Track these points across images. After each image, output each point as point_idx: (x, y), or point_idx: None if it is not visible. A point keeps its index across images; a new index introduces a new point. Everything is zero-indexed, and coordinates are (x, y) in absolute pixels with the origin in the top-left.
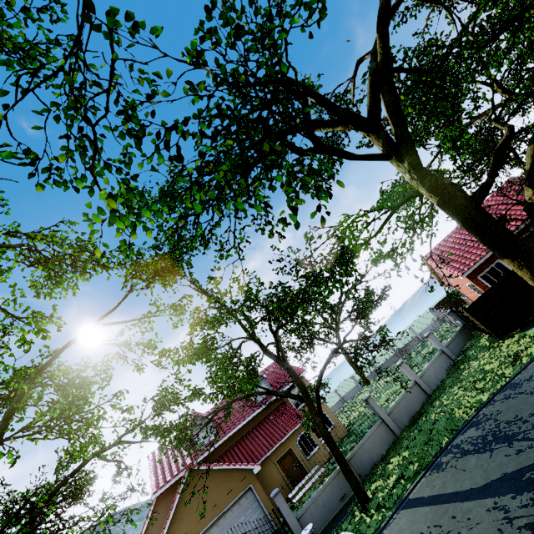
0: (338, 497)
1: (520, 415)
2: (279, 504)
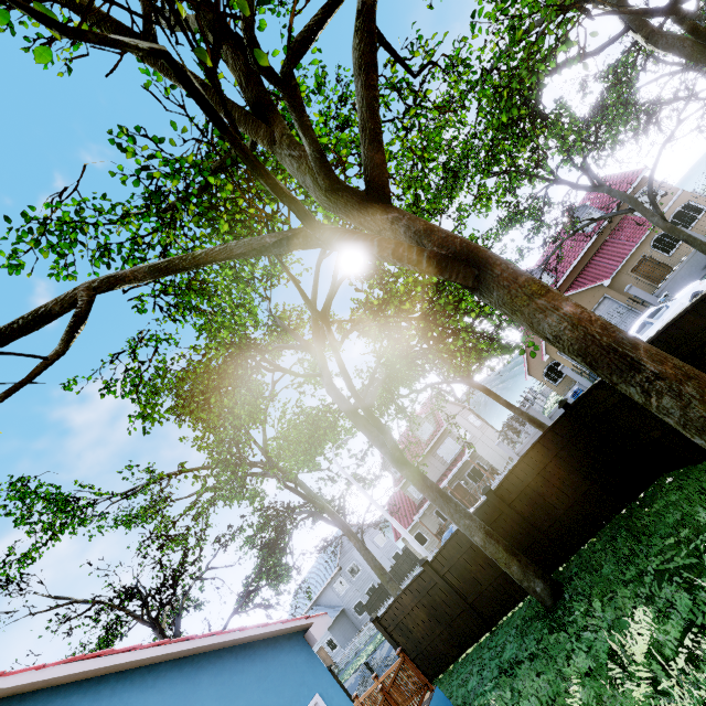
0: (699, 269)
1: None
2: (633, 293)
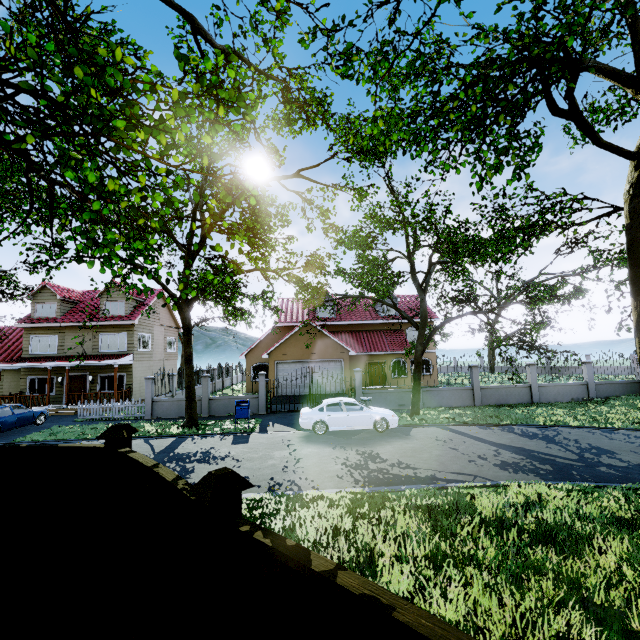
0: (398, 403)
1: (580, 440)
2: (356, 377)
